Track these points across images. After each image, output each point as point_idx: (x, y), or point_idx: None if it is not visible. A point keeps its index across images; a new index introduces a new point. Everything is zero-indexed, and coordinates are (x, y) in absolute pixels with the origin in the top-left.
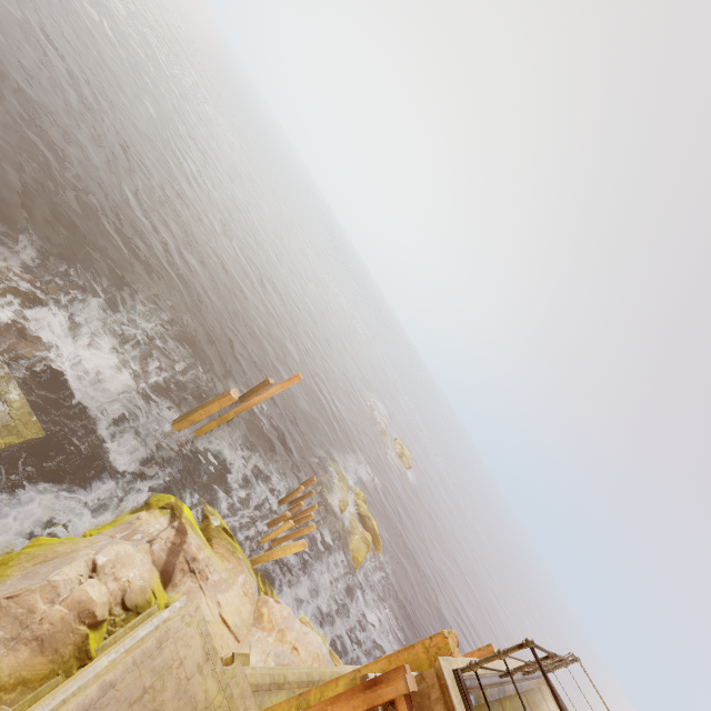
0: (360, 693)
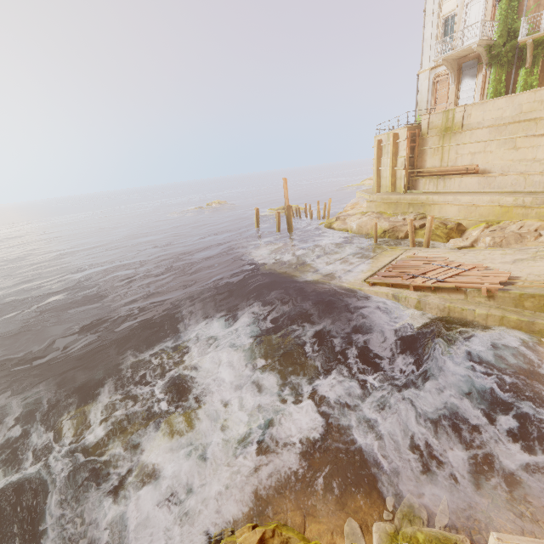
0: (408, 139)
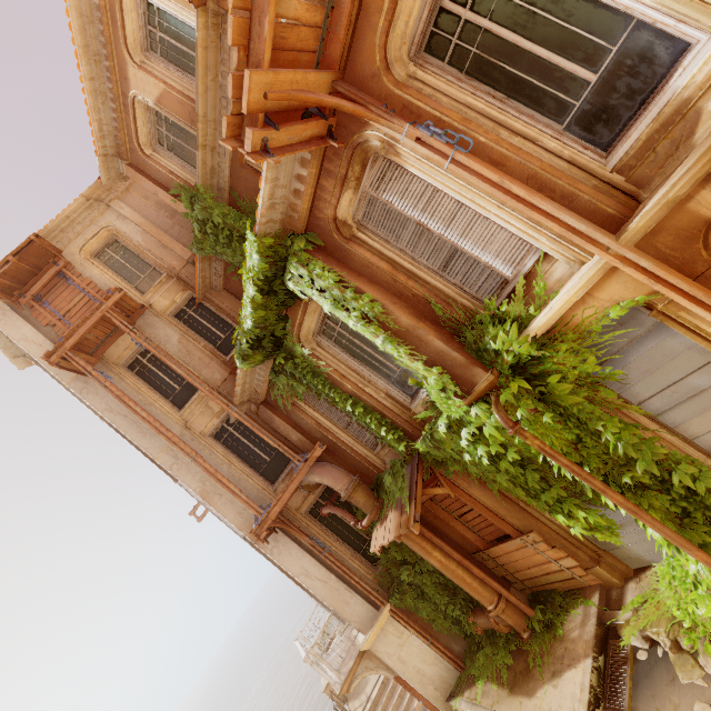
0: None
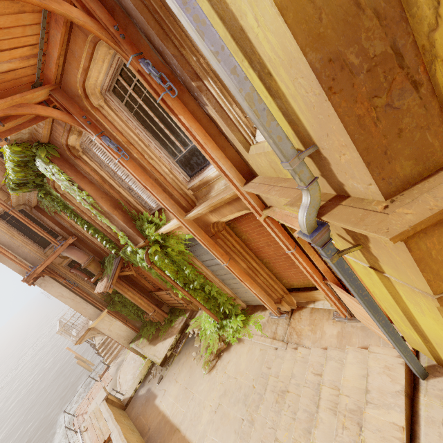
0: None
